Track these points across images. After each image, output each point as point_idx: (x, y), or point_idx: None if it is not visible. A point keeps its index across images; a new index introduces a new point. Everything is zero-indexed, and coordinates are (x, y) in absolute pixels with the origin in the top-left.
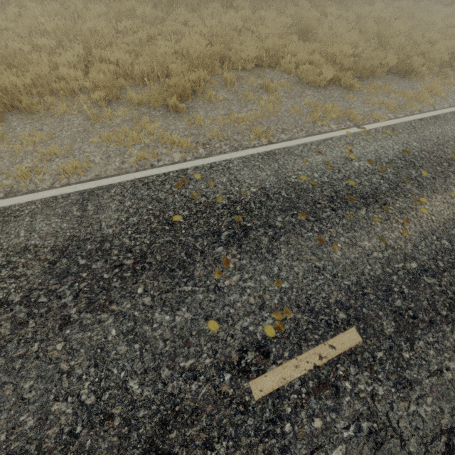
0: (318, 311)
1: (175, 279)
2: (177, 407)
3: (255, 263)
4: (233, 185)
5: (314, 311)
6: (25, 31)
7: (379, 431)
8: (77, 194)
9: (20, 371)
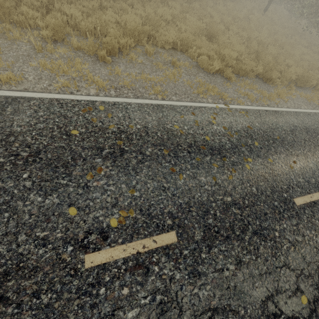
0: (154, 216)
1: (57, 173)
2: (22, 263)
3: (121, 175)
4: (125, 120)
5: (151, 215)
6: None
7: (167, 302)
8: (2, 97)
9: None
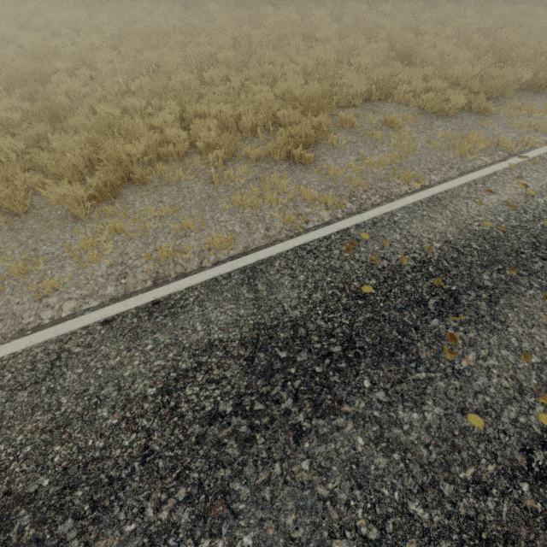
0: None
1: (401, 364)
2: (482, 533)
3: (485, 335)
4: (411, 242)
5: None
6: (112, 94)
7: None
8: (238, 272)
9: (274, 502)
